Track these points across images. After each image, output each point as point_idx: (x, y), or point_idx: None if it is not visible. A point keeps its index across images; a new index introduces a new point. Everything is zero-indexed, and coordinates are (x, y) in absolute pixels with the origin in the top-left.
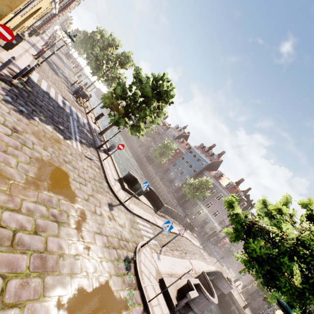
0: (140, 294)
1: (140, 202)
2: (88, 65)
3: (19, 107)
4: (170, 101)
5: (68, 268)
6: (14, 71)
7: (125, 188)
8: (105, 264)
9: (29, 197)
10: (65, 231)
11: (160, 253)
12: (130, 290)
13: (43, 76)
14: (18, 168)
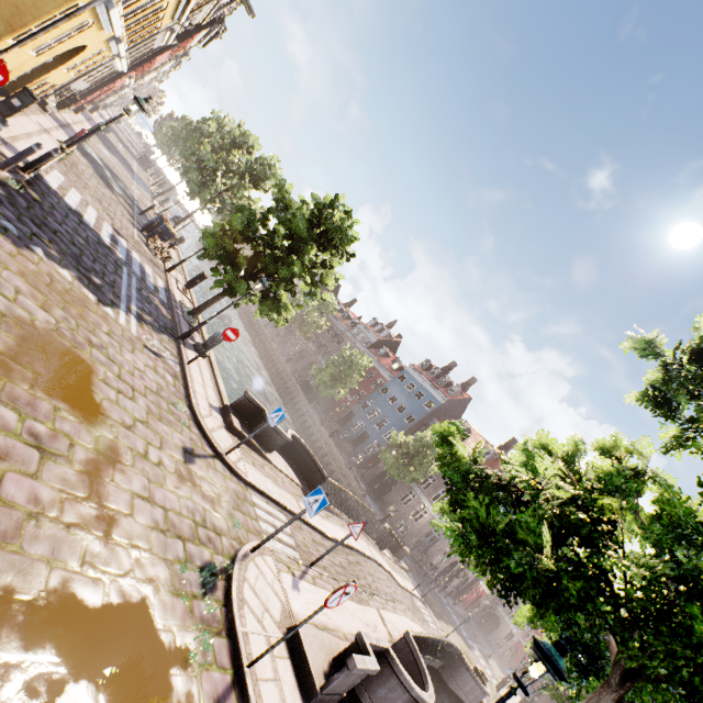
0: (229, 647)
1: (267, 465)
2: (182, 177)
3: (1, 221)
4: (348, 252)
5: (46, 545)
6: (6, 158)
7: (234, 427)
8: (147, 562)
9: None
10: (58, 473)
11: (301, 578)
12: (204, 631)
13: (75, 183)
14: None
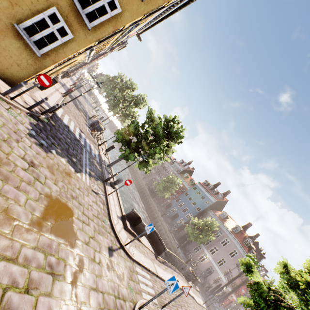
0: None
1: (140, 245)
2: (106, 103)
3: (41, 141)
4: (179, 140)
5: None
6: (44, 108)
7: (127, 228)
8: None
9: (29, 241)
10: (59, 287)
11: None
12: None
13: (66, 111)
14: (26, 205)
